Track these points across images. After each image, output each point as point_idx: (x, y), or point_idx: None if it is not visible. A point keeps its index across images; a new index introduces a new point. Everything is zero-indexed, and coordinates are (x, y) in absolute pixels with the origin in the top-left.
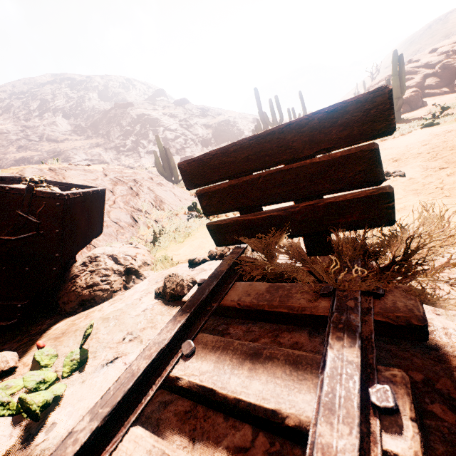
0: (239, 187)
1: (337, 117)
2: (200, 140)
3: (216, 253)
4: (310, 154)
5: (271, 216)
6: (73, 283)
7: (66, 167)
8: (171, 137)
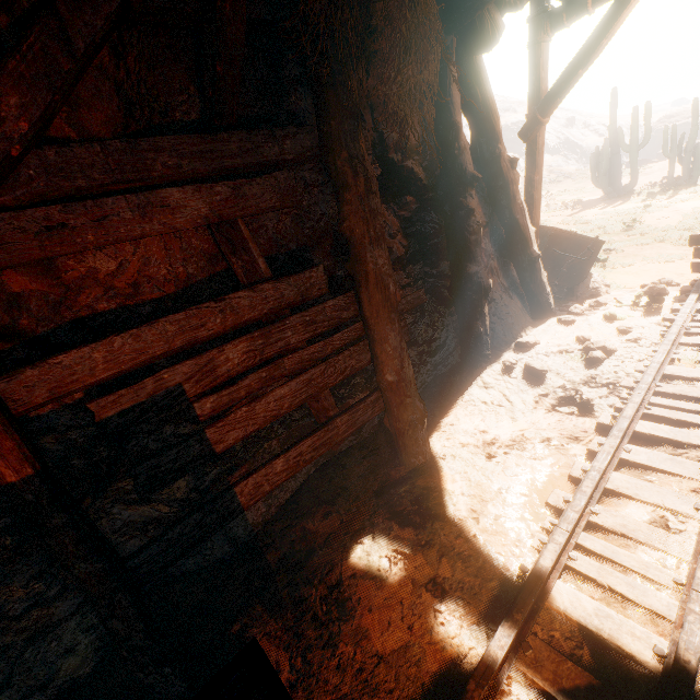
0: None
1: None
2: None
3: (660, 283)
4: None
5: None
6: (584, 286)
7: None
8: None
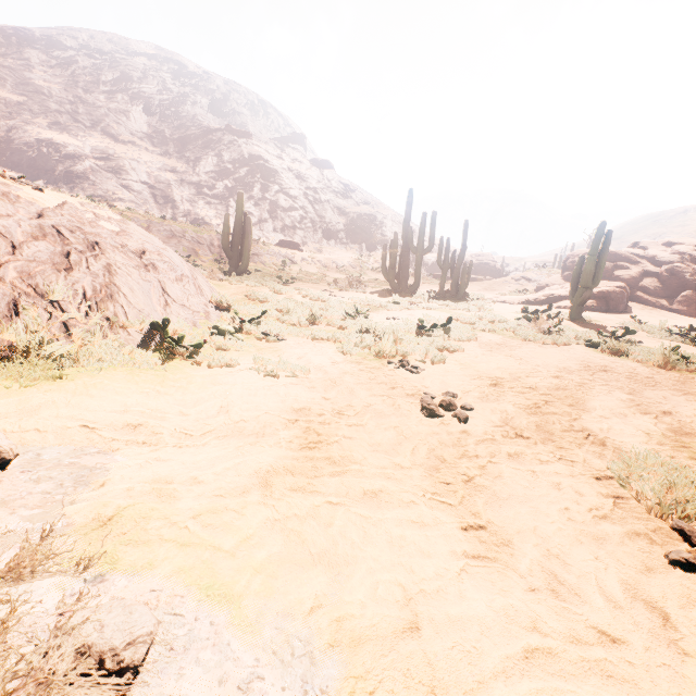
0: None
1: None
2: (324, 226)
3: None
4: None
5: None
6: None
7: None
8: (284, 204)
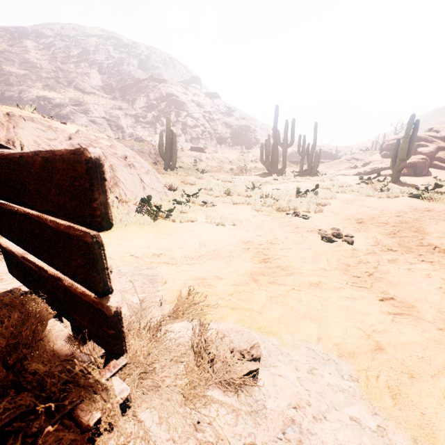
0: (7, 214)
1: (52, 171)
2: (217, 135)
3: None
4: (43, 210)
5: (33, 269)
6: None
7: (32, 117)
8: (191, 124)
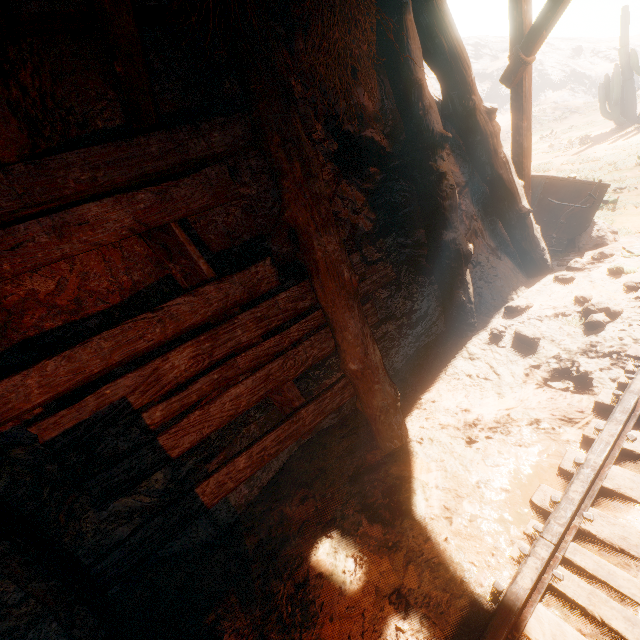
0: None
1: None
2: None
3: None
4: None
5: None
6: (587, 235)
7: None
8: None
